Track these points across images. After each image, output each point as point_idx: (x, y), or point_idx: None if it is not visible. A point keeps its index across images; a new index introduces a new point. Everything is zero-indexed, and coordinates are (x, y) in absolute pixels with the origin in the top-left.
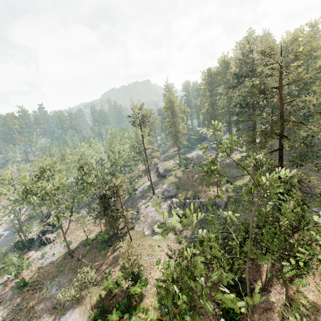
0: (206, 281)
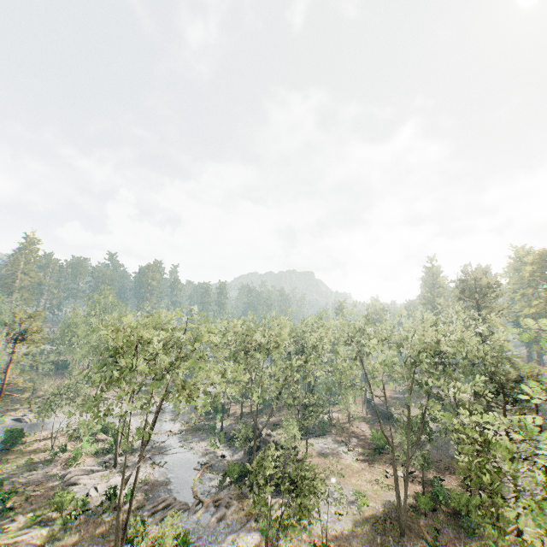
0: None
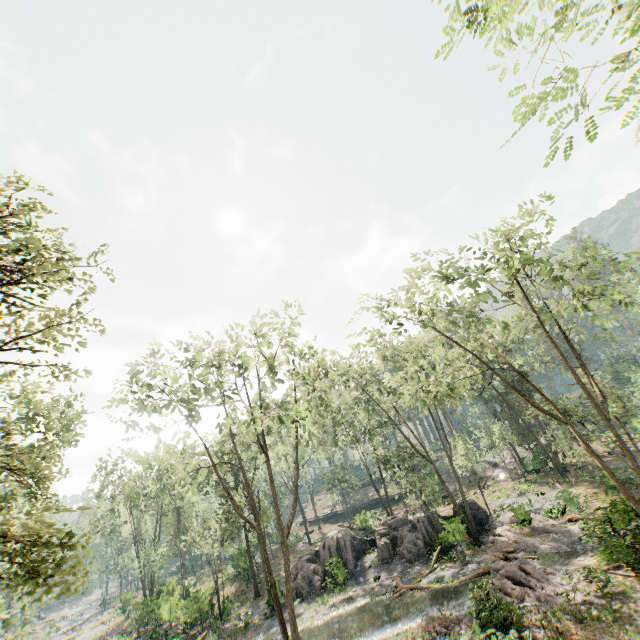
0: None
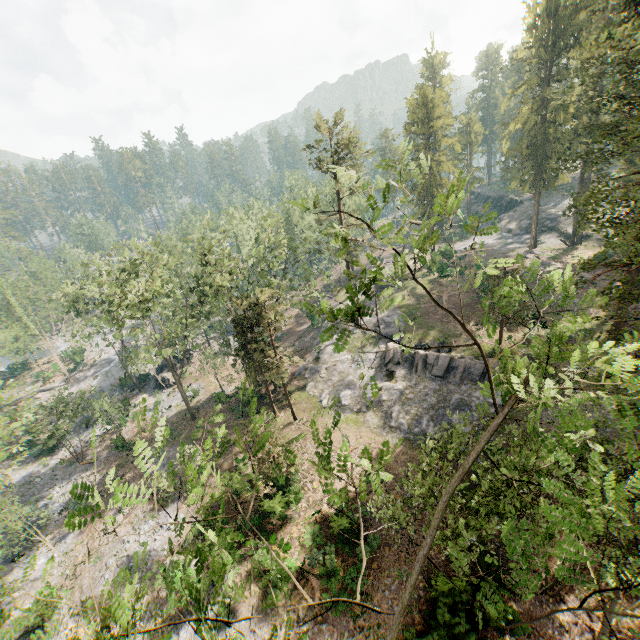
0: (419, 528)
